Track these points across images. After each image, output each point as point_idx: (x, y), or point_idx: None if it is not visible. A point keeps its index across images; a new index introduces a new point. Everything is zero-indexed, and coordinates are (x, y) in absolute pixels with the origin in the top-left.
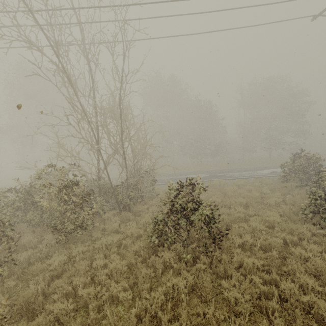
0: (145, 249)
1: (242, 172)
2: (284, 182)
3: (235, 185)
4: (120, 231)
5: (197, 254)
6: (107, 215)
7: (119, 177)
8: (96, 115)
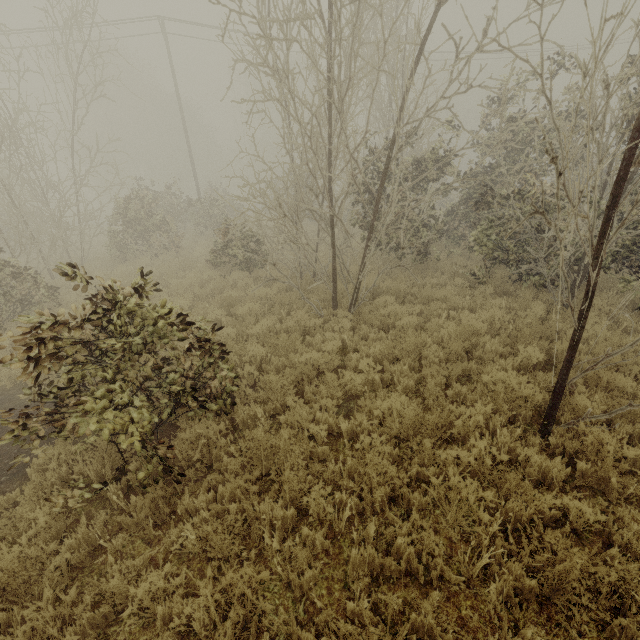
0: None
1: None
2: None
3: None
4: None
5: None
6: None
7: None
8: None
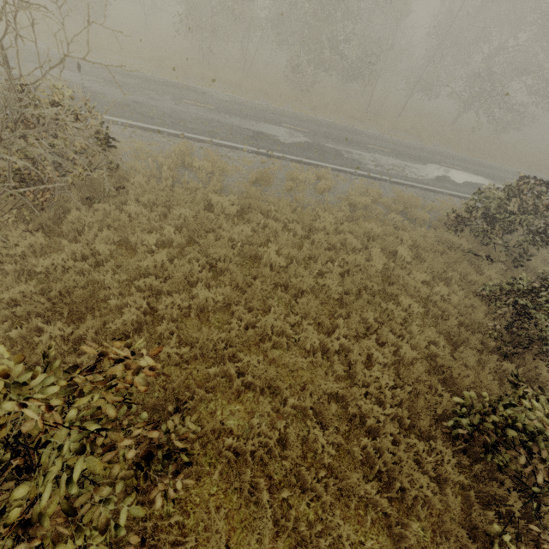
0: None
1: (383, 156)
2: (451, 228)
3: (346, 205)
4: None
5: None
6: None
7: None
8: None
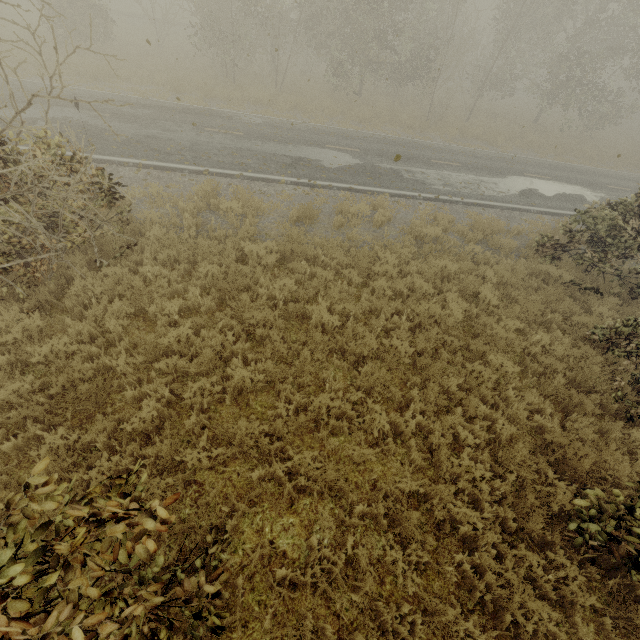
0: None
1: (452, 172)
2: (546, 256)
3: (410, 239)
4: None
5: None
6: None
7: None
8: None
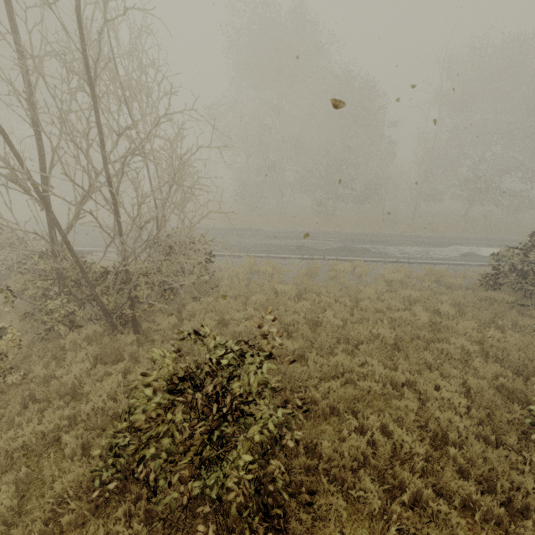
0: (78, 501)
1: (406, 246)
2: (488, 287)
3: (382, 282)
4: (81, 391)
5: (220, 533)
6: (73, 338)
7: (105, 252)
8: (23, 77)
